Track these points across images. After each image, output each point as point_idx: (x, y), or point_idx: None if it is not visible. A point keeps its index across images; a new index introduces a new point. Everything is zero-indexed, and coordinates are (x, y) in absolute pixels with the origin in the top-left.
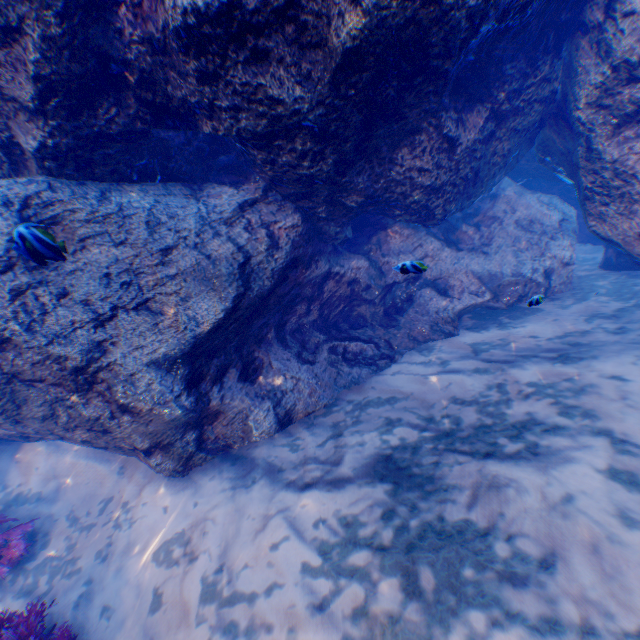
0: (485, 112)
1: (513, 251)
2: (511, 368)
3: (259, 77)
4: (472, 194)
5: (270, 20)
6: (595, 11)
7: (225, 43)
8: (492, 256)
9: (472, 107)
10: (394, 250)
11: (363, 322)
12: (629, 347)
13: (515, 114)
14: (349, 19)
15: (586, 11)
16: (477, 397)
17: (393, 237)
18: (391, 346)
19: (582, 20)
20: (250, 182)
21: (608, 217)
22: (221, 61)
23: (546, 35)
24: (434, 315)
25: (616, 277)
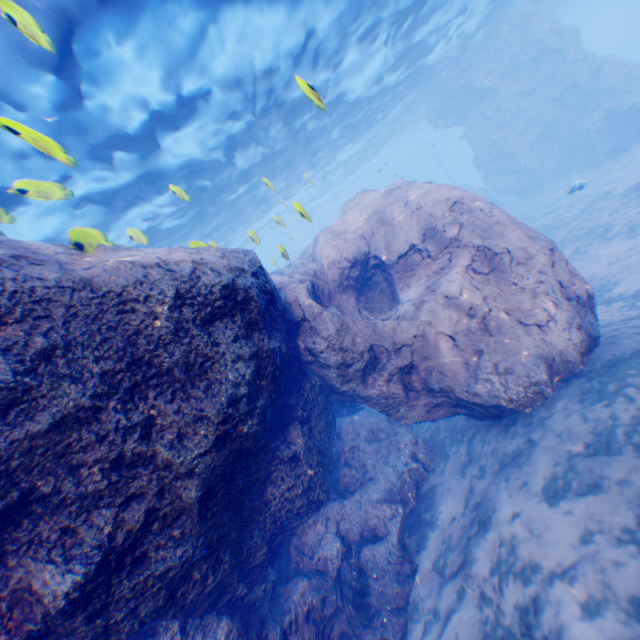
0: (296, 423)
1: (383, 460)
2: (470, 566)
3: (145, 571)
4: (328, 457)
5: (139, 534)
6: (305, 354)
7: (109, 579)
8: (376, 476)
9: (287, 428)
10: (315, 542)
11: (348, 639)
12: (494, 479)
13: (311, 407)
14: (193, 485)
15: (301, 355)
16: (482, 627)
17: (305, 533)
18: (389, 639)
19: (303, 358)
20: (158, 632)
21: (404, 413)
22: (109, 592)
23: (293, 375)
24: (388, 564)
25: (443, 422)
